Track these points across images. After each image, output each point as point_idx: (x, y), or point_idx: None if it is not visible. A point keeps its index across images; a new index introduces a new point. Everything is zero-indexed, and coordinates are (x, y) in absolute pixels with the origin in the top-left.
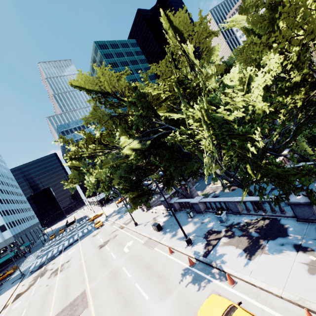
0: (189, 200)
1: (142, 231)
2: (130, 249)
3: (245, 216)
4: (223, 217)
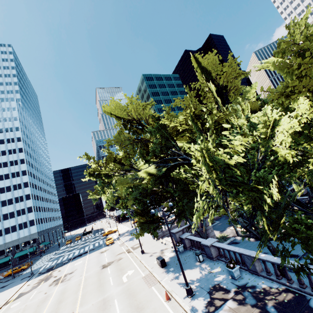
0: (201, 240)
1: (146, 261)
2: (128, 279)
3: (263, 279)
4: (236, 272)
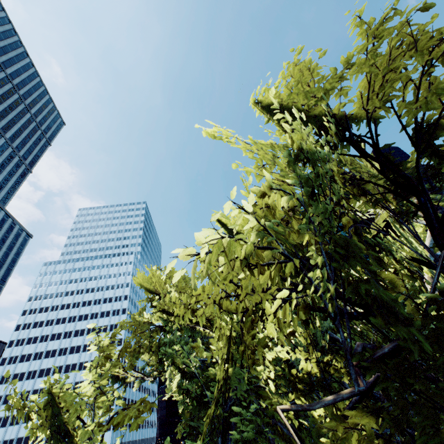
0: None
1: None
2: None
3: None
4: None
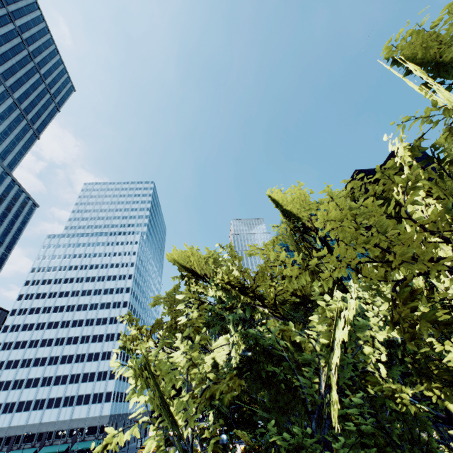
0: None
1: None
2: None
3: None
4: None
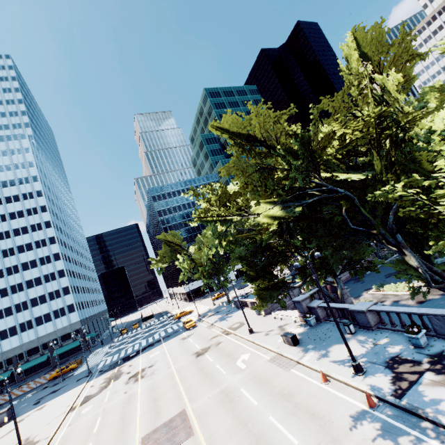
0: (347, 305)
1: (263, 342)
2: (247, 365)
3: None
4: (422, 338)
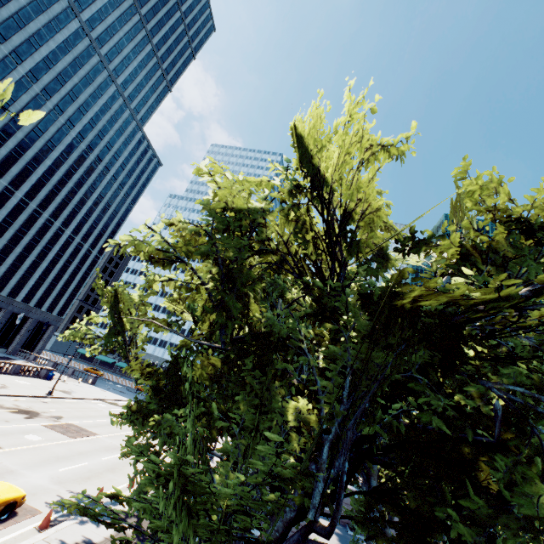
0: None
1: None
2: None
3: None
4: None
